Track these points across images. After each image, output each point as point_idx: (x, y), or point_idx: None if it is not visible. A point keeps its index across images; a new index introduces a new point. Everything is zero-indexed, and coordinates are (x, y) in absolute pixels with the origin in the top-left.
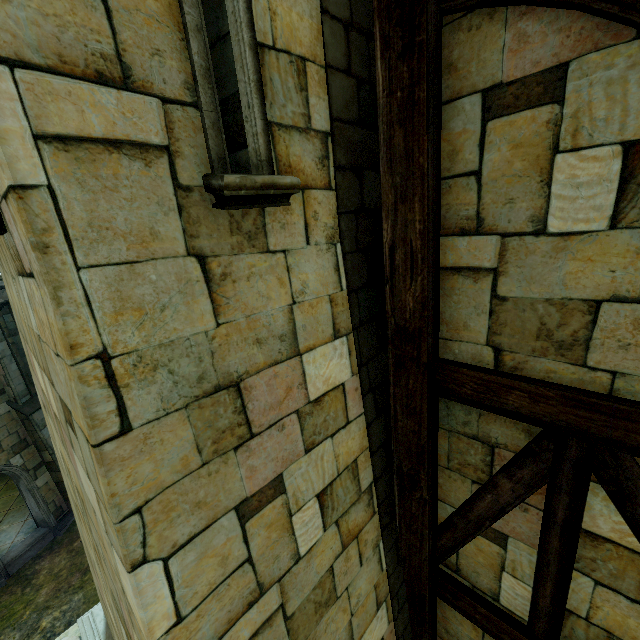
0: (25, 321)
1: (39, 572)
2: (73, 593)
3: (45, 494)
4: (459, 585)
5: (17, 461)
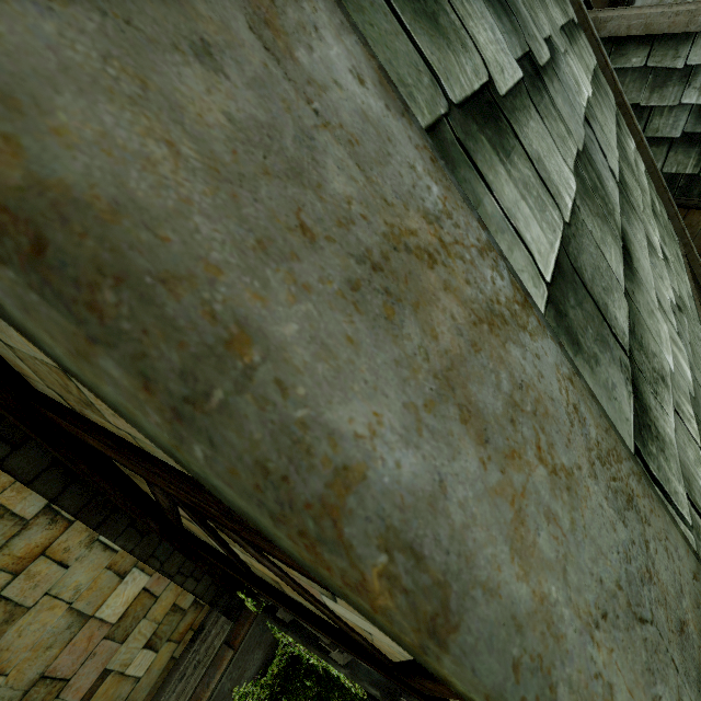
0: None
1: None
2: None
3: None
4: (197, 542)
5: None
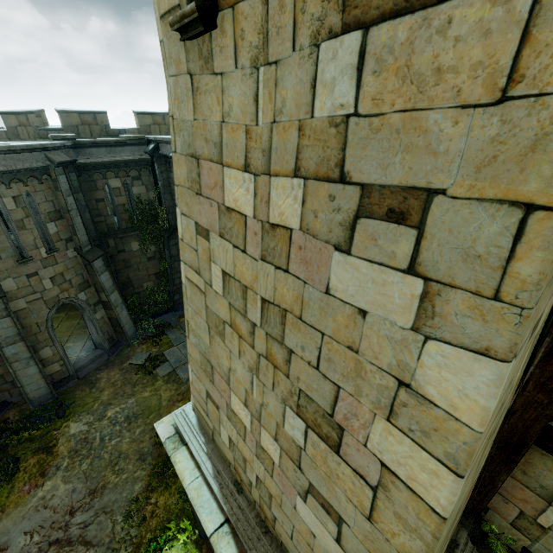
0: (256, 123)
1: (100, 379)
2: (127, 398)
3: (102, 325)
4: None
5: (82, 297)
